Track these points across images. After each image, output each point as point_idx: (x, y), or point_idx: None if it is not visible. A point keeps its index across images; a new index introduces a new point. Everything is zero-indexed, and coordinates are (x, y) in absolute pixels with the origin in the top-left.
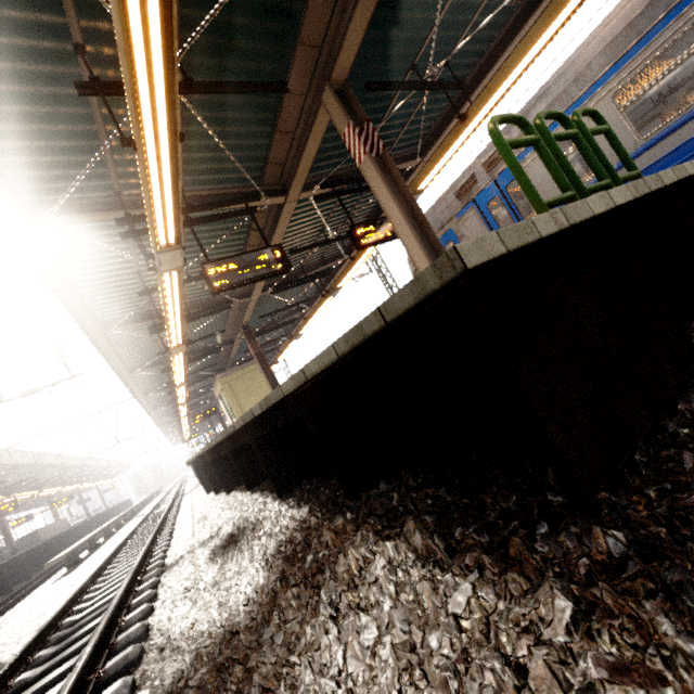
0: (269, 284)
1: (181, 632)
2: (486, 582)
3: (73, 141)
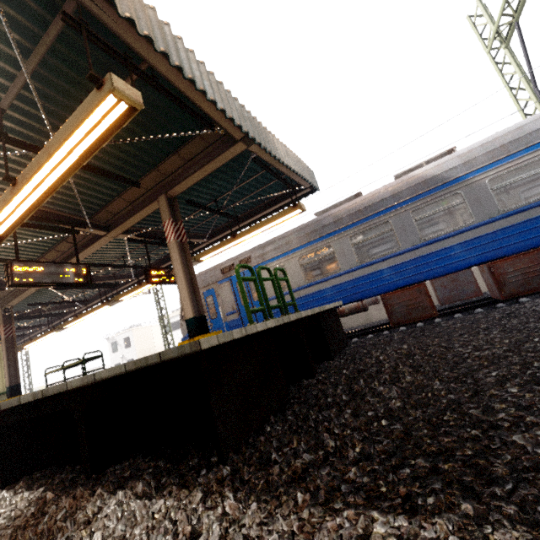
0: None
1: None
2: (171, 497)
3: None
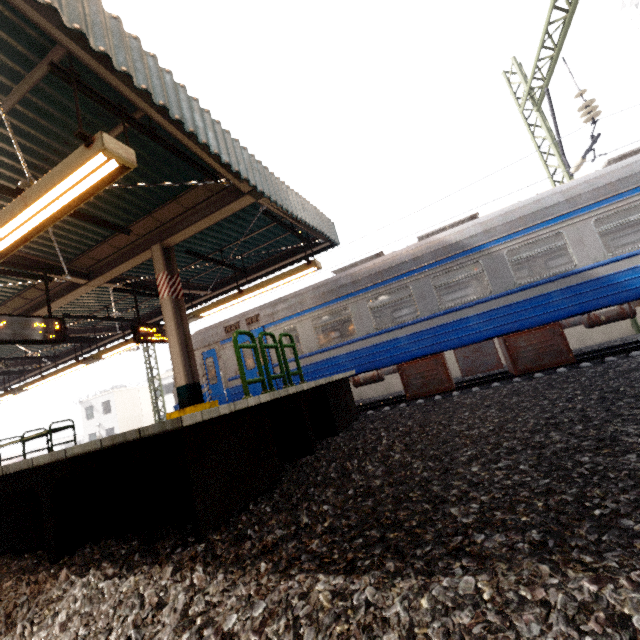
0: None
1: None
2: (142, 574)
3: None
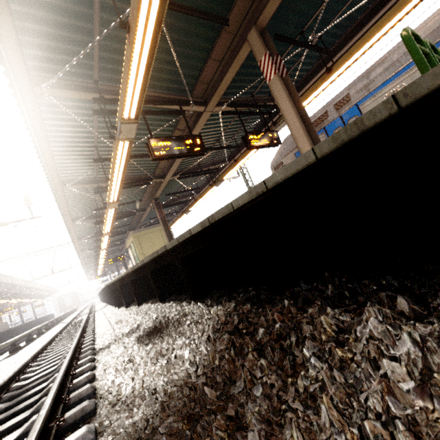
0: (177, 172)
1: (132, 391)
2: None
3: (74, 34)
